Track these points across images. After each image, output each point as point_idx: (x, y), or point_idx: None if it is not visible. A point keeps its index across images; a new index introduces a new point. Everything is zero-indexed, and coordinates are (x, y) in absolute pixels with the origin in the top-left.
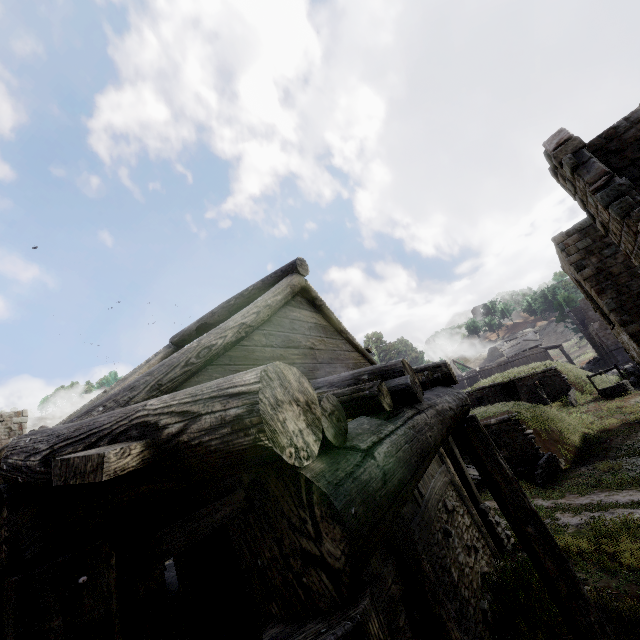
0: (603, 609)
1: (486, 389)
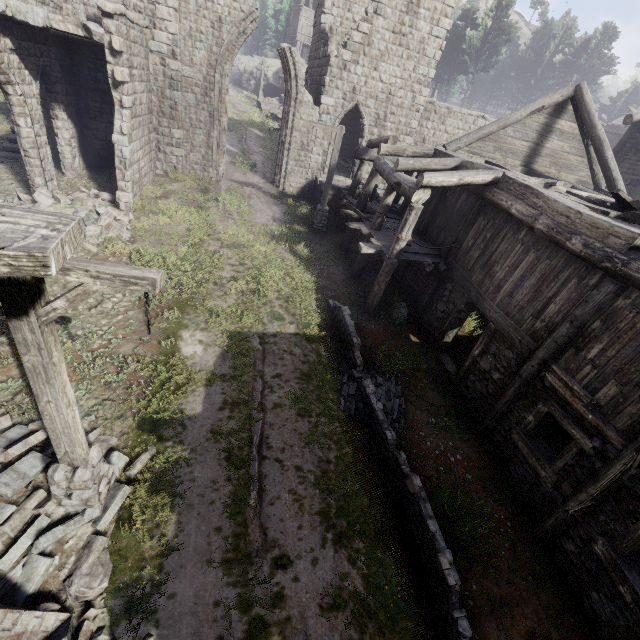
0: None
1: None
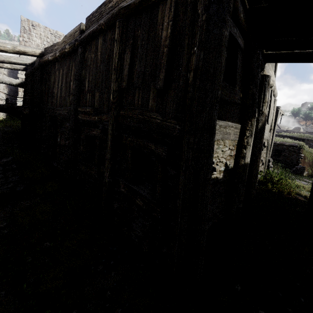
0: (304, 197)
1: (286, 137)
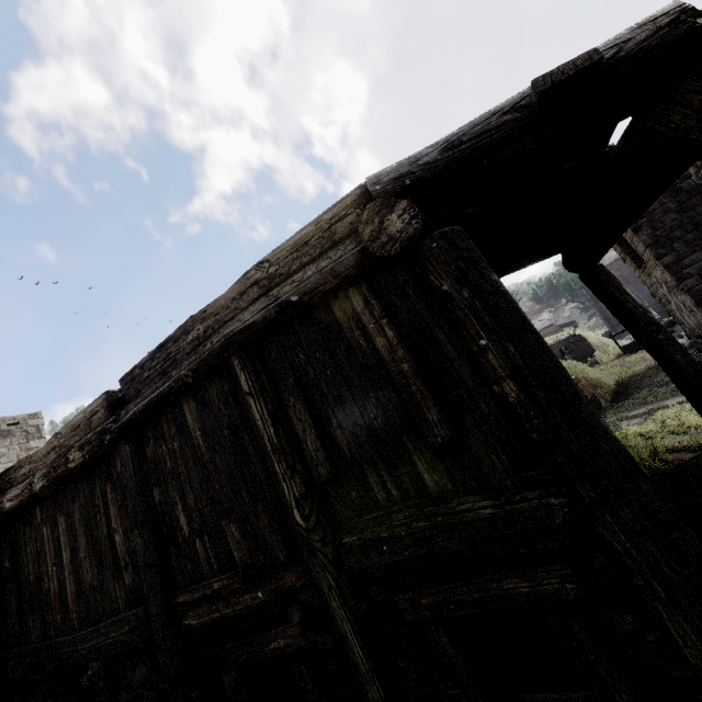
0: (684, 449)
1: None
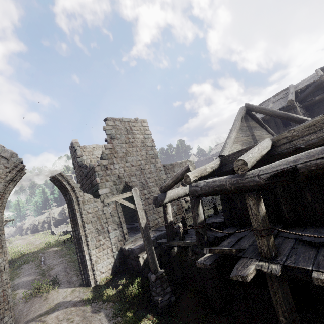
0: None
1: None
